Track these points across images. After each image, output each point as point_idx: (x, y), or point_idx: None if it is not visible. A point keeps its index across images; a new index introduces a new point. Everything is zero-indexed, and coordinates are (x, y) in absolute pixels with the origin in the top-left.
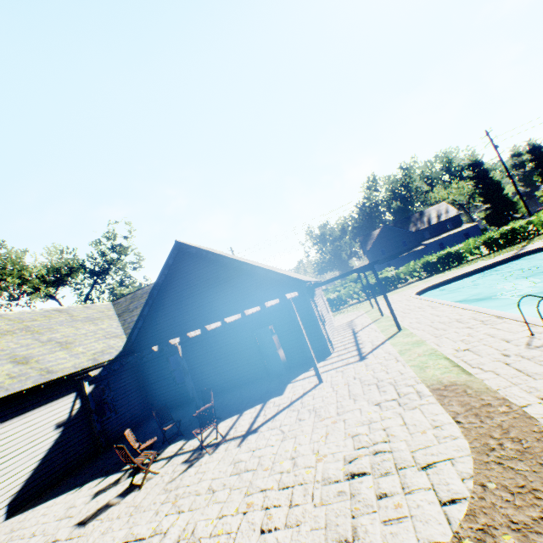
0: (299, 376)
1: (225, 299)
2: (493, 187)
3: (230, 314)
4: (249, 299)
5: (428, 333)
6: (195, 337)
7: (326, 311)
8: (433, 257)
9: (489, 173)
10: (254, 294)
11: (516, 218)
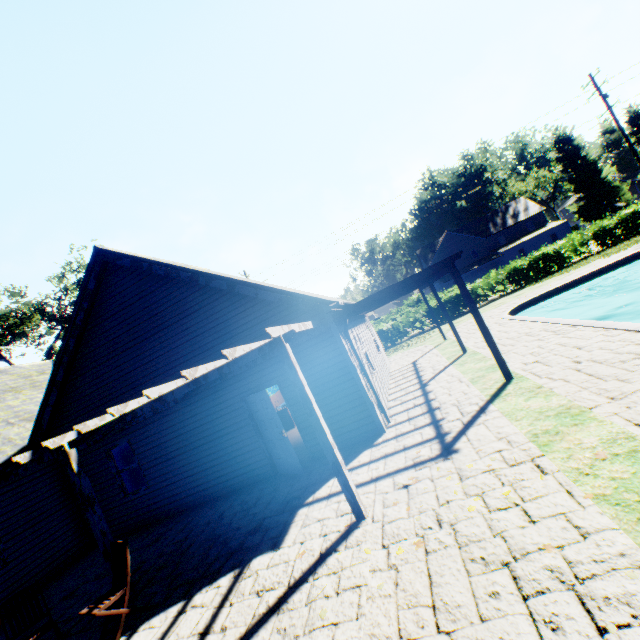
0: (322, 486)
1: (191, 346)
2: (587, 170)
3: None
4: (231, 341)
5: (586, 389)
6: (98, 430)
7: (375, 351)
8: (523, 262)
9: (582, 151)
10: (241, 333)
11: (618, 208)
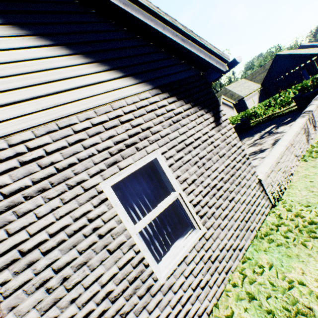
0: None
1: (290, 66)
2: None
3: (292, 69)
4: (298, 63)
5: None
6: (287, 75)
7: None
8: None
9: None
10: (300, 62)
11: None
